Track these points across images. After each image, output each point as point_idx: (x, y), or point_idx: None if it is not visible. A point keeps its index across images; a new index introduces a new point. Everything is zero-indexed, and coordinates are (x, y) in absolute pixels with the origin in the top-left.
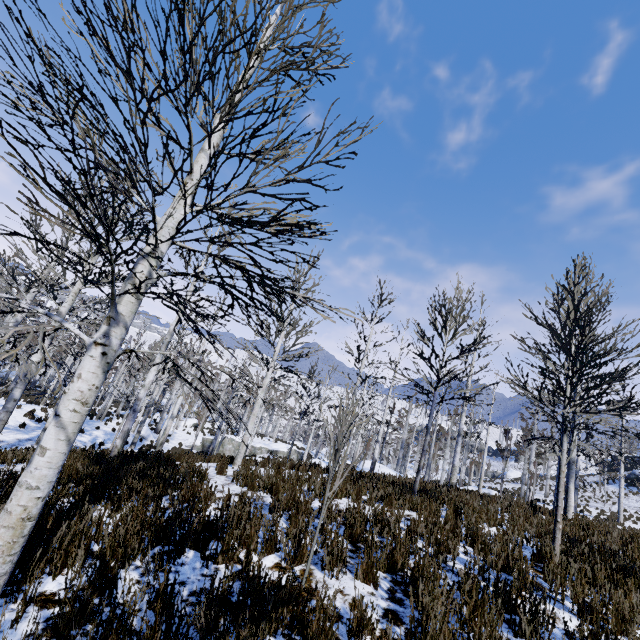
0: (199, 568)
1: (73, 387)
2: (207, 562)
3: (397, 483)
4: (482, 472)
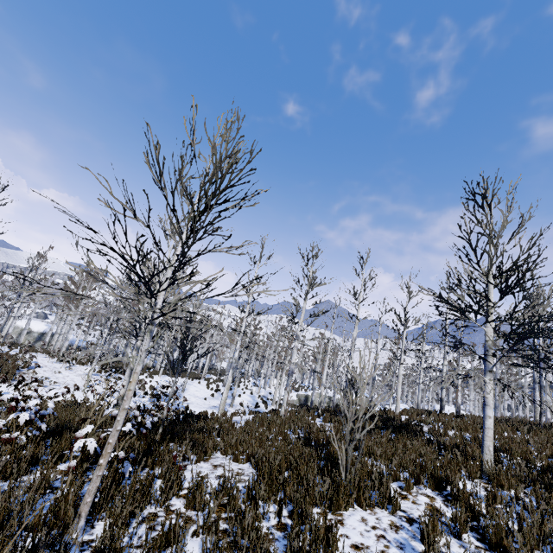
0: (506, 461)
1: (489, 396)
2: (509, 458)
3: (511, 422)
4: (548, 409)
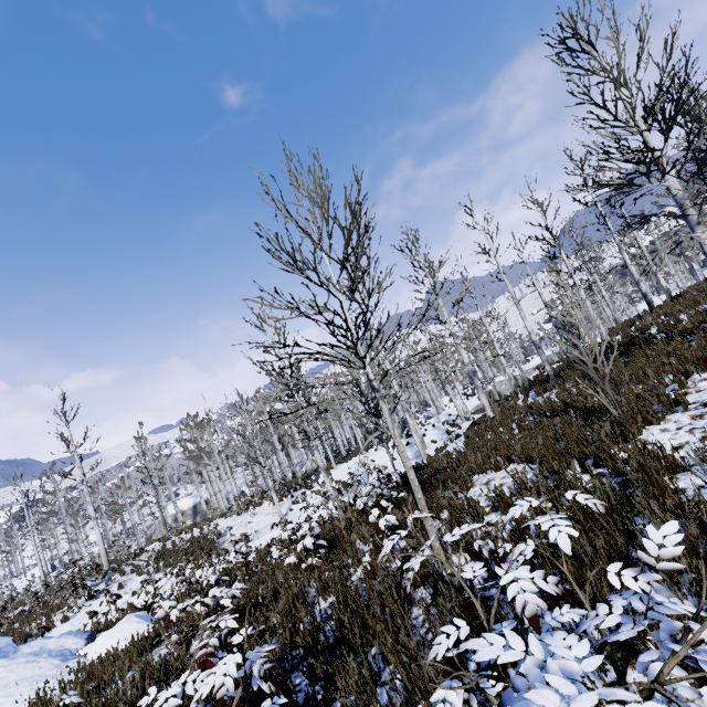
0: None
1: None
2: None
3: None
4: None
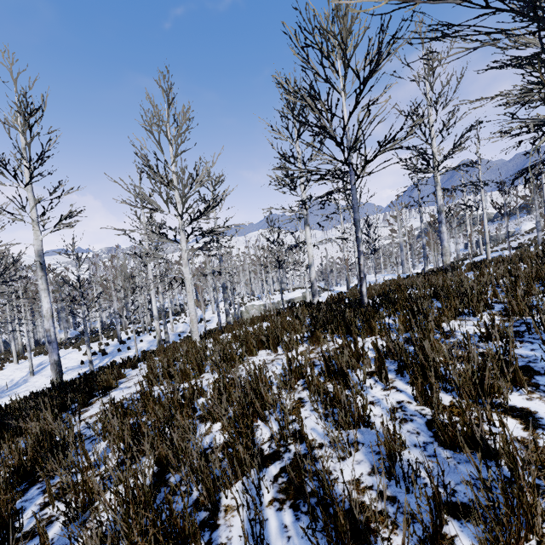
0: None
1: None
2: None
3: None
4: (486, 239)
